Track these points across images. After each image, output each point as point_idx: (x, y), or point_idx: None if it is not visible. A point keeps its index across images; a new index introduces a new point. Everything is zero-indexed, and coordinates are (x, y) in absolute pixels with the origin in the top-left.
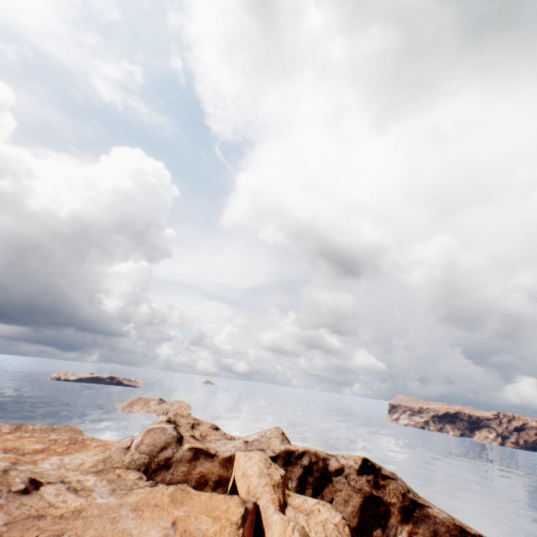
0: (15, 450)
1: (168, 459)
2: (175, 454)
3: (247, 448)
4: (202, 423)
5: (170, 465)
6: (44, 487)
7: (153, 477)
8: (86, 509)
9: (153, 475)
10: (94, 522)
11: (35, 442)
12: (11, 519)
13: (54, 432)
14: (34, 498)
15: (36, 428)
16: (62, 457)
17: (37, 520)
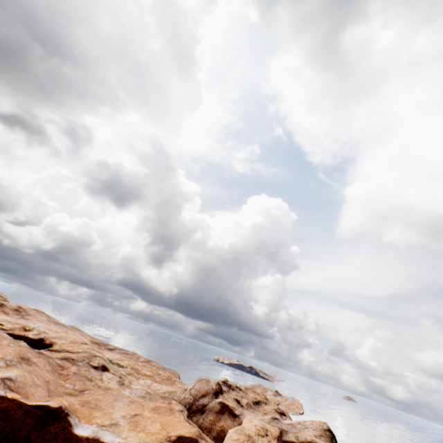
0: (136, 370)
1: (204, 405)
2: (209, 403)
3: (270, 422)
4: (270, 403)
5: (204, 411)
6: (107, 372)
7: (191, 416)
8: (113, 390)
9: (192, 414)
10: (107, 395)
11: (149, 370)
12: (78, 372)
13: (163, 370)
14: (97, 372)
15: (156, 365)
16: (153, 382)
17: (87, 379)
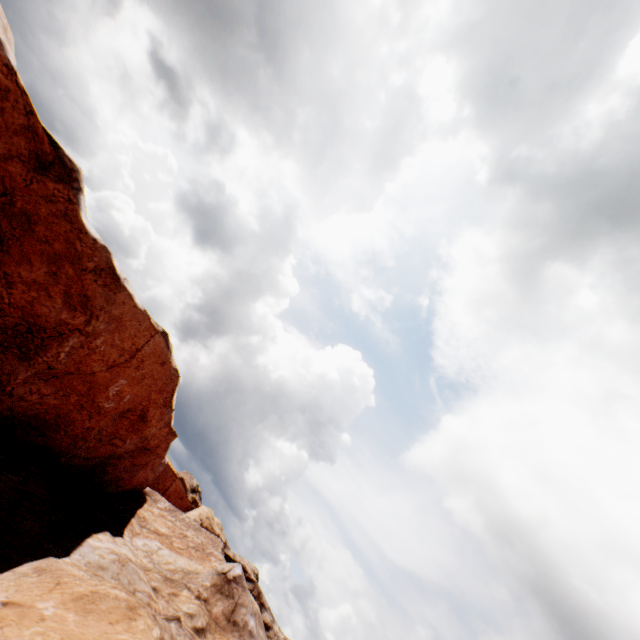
0: None
1: None
2: None
3: None
4: None
5: None
6: None
7: None
8: None
9: None
10: None
11: None
12: None
13: None
14: None
15: None
16: None
17: None
